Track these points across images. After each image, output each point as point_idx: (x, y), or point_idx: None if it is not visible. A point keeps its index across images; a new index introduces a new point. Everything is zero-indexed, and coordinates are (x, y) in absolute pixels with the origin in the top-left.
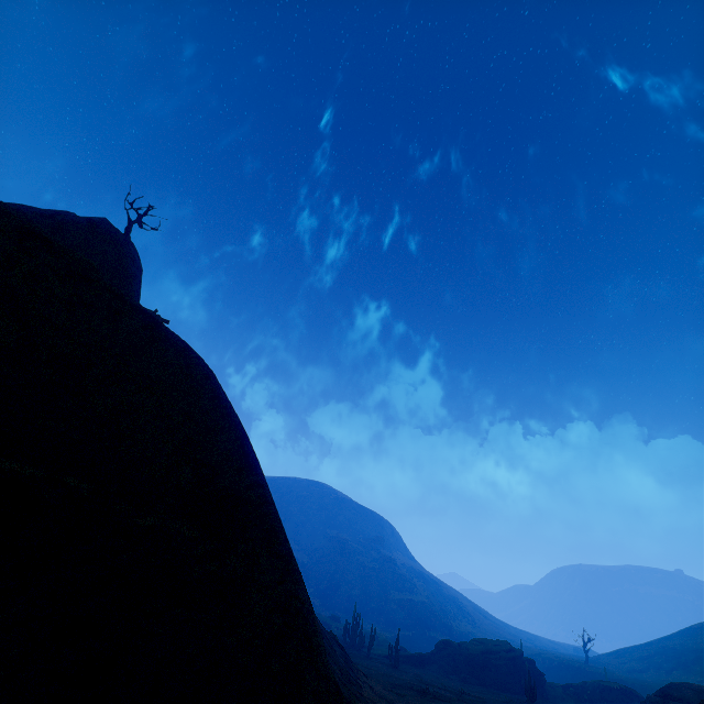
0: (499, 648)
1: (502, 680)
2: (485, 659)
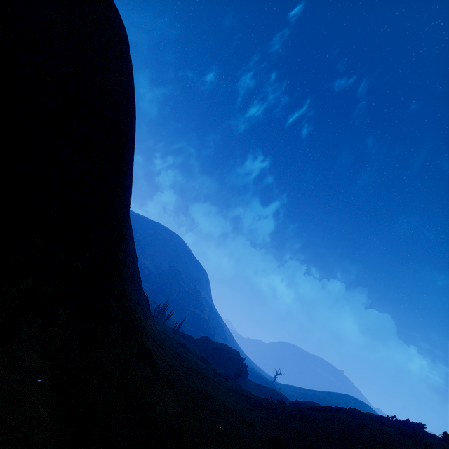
0: (233, 352)
1: (226, 365)
2: (223, 353)
